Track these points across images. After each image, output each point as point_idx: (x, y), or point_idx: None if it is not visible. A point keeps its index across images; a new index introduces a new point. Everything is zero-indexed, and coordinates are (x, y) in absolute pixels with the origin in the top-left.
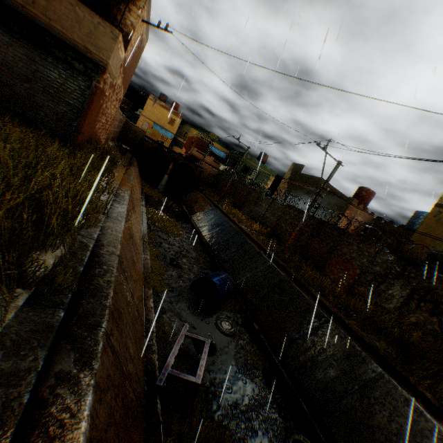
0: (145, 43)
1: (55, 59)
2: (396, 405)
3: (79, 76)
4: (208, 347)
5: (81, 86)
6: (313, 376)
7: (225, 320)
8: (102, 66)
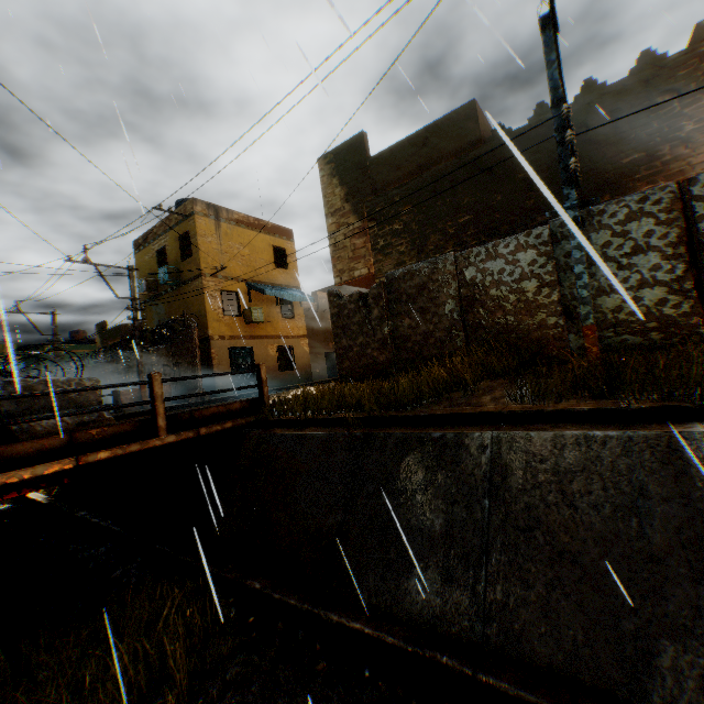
0: None
1: None
2: None
3: None
4: None
5: None
6: None
7: None
8: None
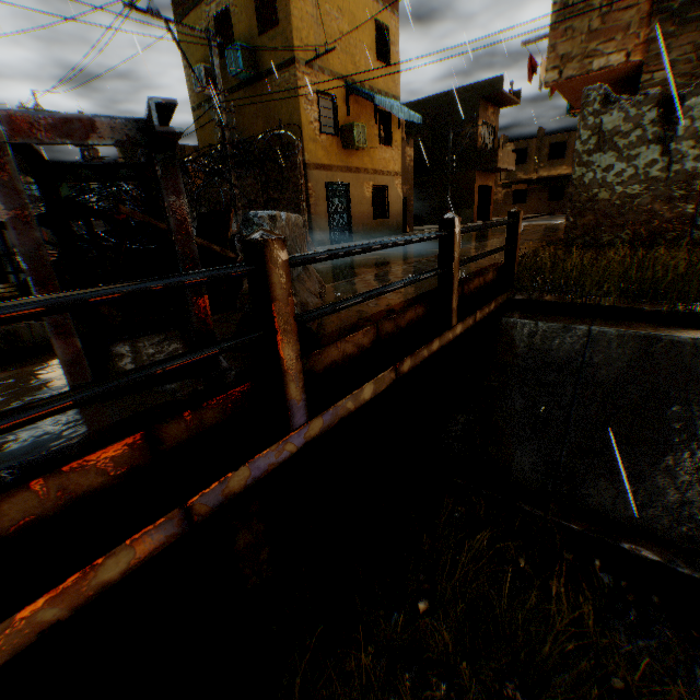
0: None
1: None
2: None
3: None
4: None
5: None
6: None
7: None
8: None
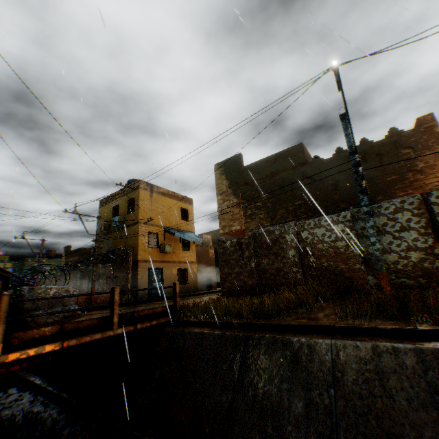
0: None
1: None
2: None
3: None
4: None
5: None
6: None
7: None
8: None
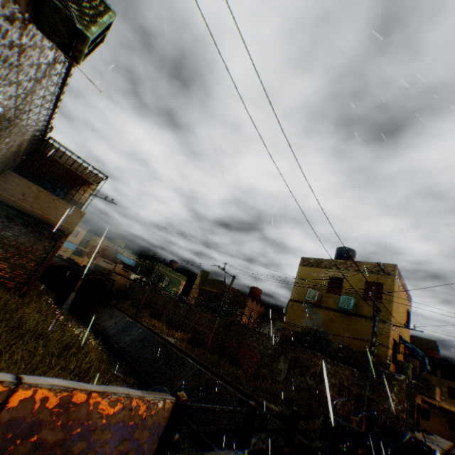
0: None
1: (29, 230)
2: None
3: (46, 239)
4: None
5: (46, 246)
6: None
7: None
8: (69, 233)
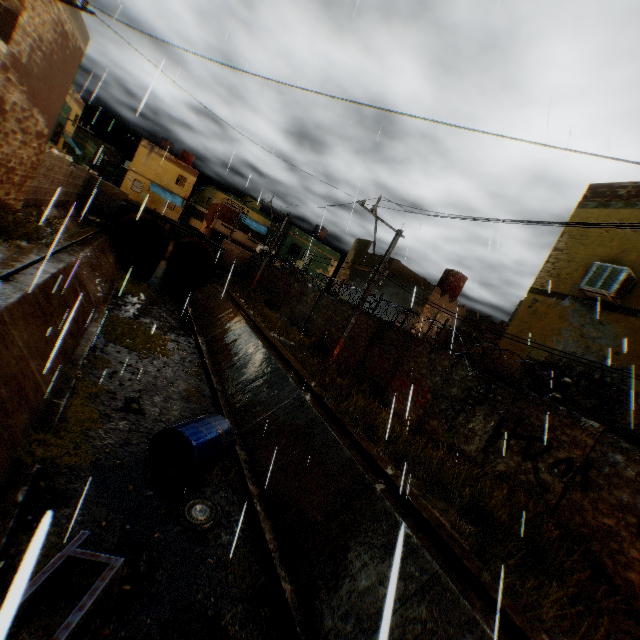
0: (84, 43)
1: None
2: (456, 634)
3: None
4: (108, 576)
5: None
6: (334, 590)
7: (201, 501)
8: None
